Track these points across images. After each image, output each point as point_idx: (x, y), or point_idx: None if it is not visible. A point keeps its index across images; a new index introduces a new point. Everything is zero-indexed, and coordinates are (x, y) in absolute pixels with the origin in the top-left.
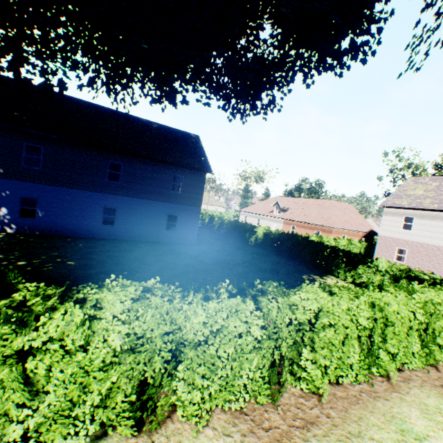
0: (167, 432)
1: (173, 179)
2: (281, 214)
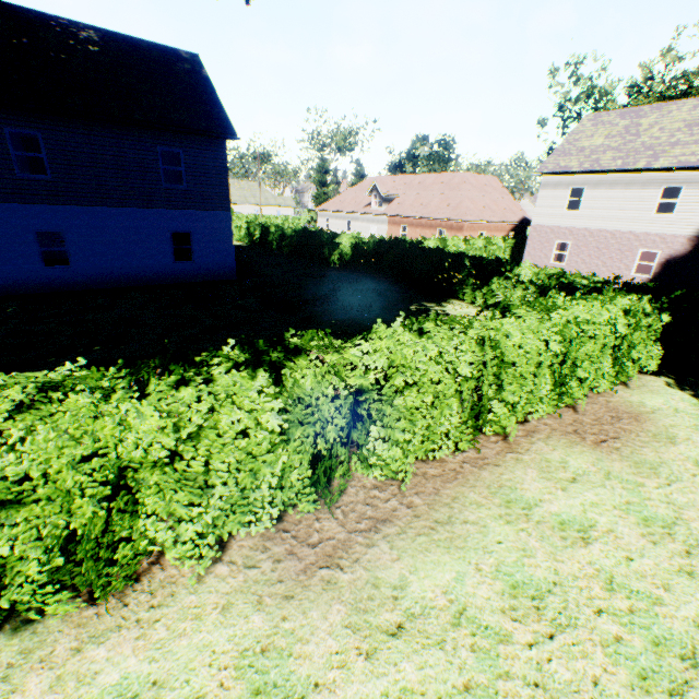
0: (152, 586)
1: (173, 161)
2: (384, 207)
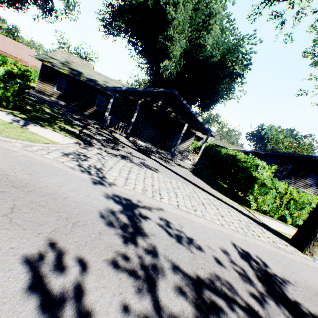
0: None
1: None
2: None
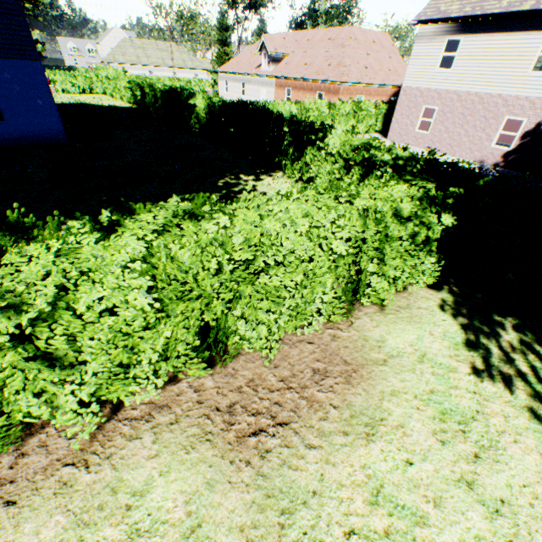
0: None
1: None
2: (272, 68)
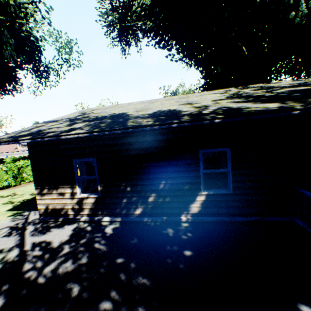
0: None
1: None
2: (25, 148)
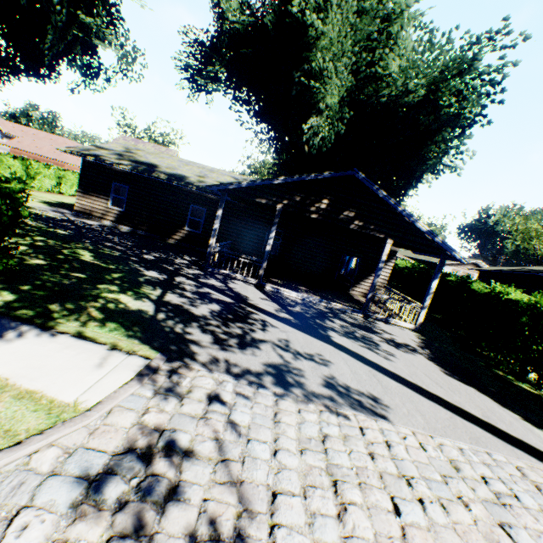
0: None
1: None
2: (6, 141)
